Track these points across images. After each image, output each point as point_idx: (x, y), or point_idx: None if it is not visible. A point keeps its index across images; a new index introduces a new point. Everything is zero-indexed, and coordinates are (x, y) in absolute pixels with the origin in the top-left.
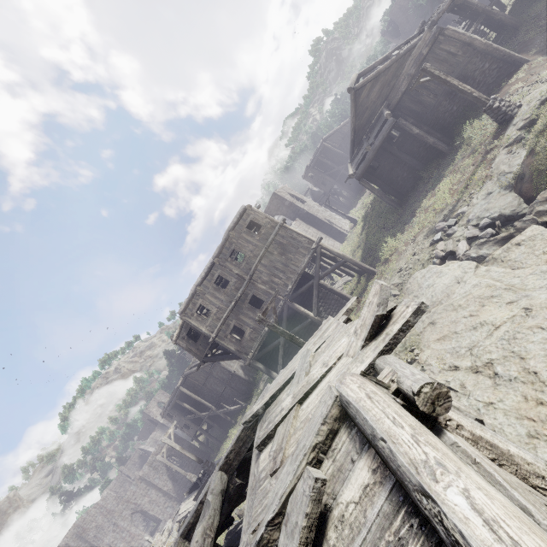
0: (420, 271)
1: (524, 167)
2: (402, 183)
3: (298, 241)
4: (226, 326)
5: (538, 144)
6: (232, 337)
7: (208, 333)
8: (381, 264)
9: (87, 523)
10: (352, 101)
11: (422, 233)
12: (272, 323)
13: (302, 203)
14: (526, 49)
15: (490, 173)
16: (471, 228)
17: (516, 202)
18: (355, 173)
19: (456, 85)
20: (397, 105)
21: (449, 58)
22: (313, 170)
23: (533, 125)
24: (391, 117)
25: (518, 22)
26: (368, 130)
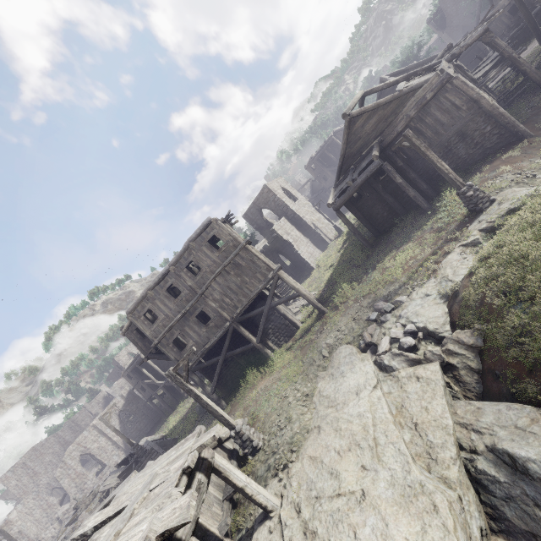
0: (346, 348)
1: (461, 286)
2: (381, 221)
3: (257, 265)
4: (171, 334)
5: (476, 272)
6: (173, 346)
7: (152, 338)
8: (333, 307)
9: (45, 448)
10: (346, 127)
11: (369, 298)
12: (180, 380)
13: (292, 201)
14: (536, 119)
15: (438, 268)
16: (399, 326)
17: (443, 319)
18: (334, 203)
19: (435, 162)
20: (391, 143)
21: (452, 110)
22: (316, 162)
23: (494, 232)
24: (378, 159)
25: None
26: (358, 160)
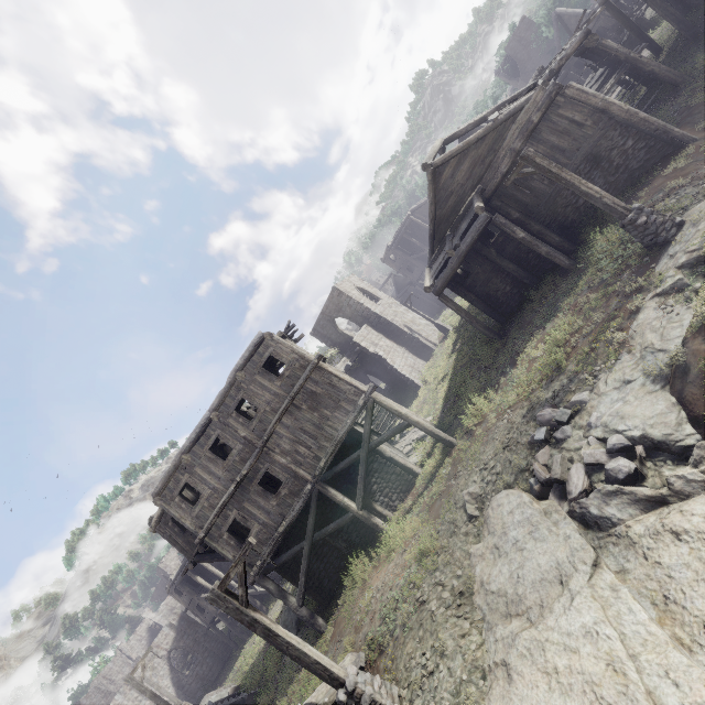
0: (509, 495)
1: (688, 354)
2: (503, 299)
3: (340, 390)
4: (223, 518)
5: None
6: (229, 537)
7: (195, 529)
8: (463, 433)
9: None
10: (429, 182)
11: (521, 408)
12: (234, 604)
13: (373, 302)
14: (692, 119)
15: (629, 337)
16: (593, 442)
17: (673, 416)
18: (433, 285)
19: (577, 185)
20: (496, 191)
21: (572, 129)
22: (396, 251)
23: (704, 264)
24: (484, 212)
25: (679, 76)
26: (454, 223)
